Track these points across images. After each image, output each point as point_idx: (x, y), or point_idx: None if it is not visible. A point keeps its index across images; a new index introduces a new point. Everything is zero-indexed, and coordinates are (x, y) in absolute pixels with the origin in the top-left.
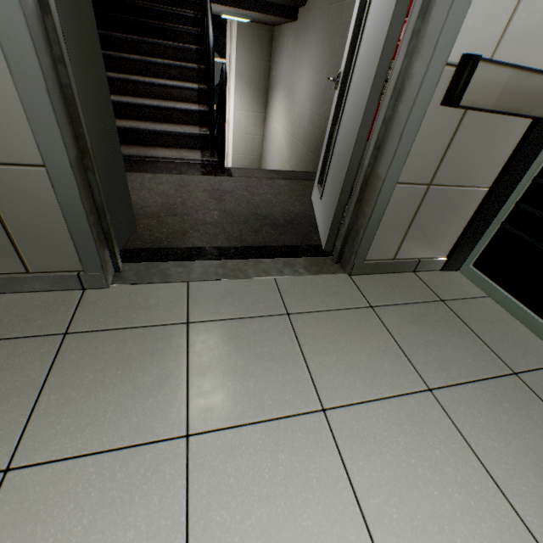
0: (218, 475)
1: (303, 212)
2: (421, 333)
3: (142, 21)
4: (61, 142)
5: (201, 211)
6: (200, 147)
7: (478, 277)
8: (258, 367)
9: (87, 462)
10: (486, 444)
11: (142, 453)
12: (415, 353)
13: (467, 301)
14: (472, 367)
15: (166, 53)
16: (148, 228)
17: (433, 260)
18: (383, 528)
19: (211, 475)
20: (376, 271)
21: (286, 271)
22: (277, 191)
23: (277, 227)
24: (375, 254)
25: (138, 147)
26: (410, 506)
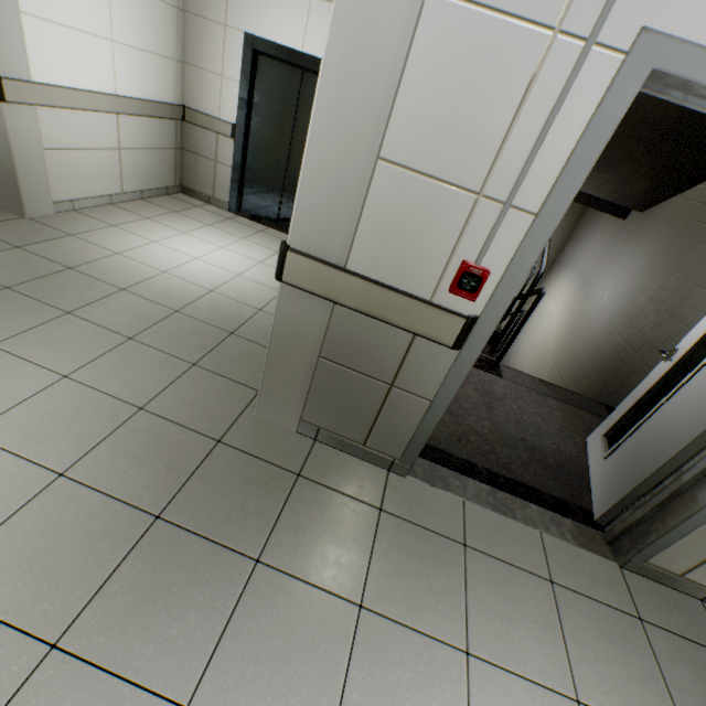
0: (489, 701)
1: (574, 456)
2: (694, 683)
3: None
4: (452, 395)
5: (473, 416)
6: None
7: None
8: (522, 623)
9: (404, 631)
10: None
11: (437, 646)
12: (682, 701)
13: None
14: None
15: None
16: None
17: None
18: None
19: (484, 697)
20: (653, 577)
21: (552, 528)
22: (548, 415)
23: (545, 467)
24: (659, 561)
25: None
26: None
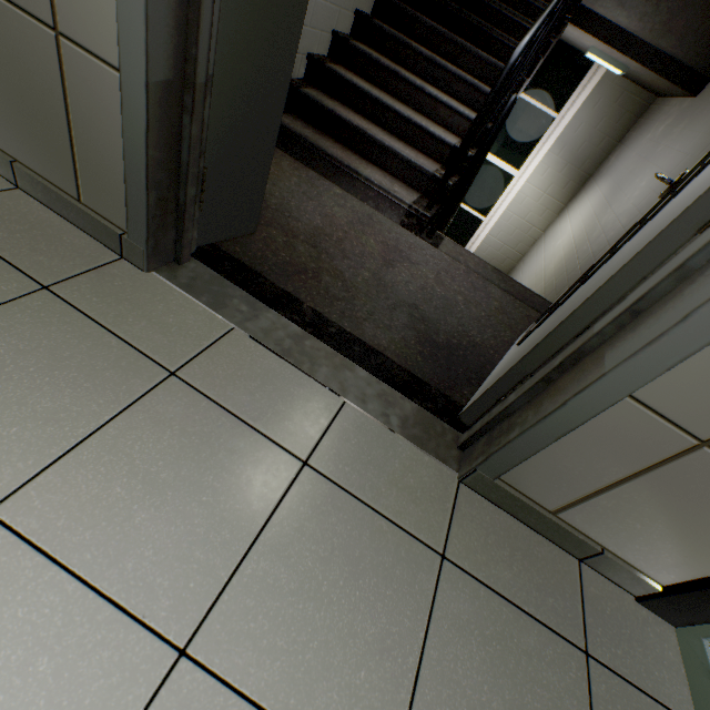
0: None
1: (485, 347)
2: (484, 677)
3: (467, 15)
4: (143, 47)
5: (350, 261)
6: (424, 191)
7: (704, 675)
8: (178, 501)
9: None
10: None
11: None
12: (435, 703)
13: (639, 698)
14: None
15: (468, 64)
16: (268, 241)
17: (632, 573)
18: None
19: None
20: (509, 507)
21: (372, 404)
22: (478, 299)
23: (424, 341)
24: (522, 482)
25: (352, 153)
26: None
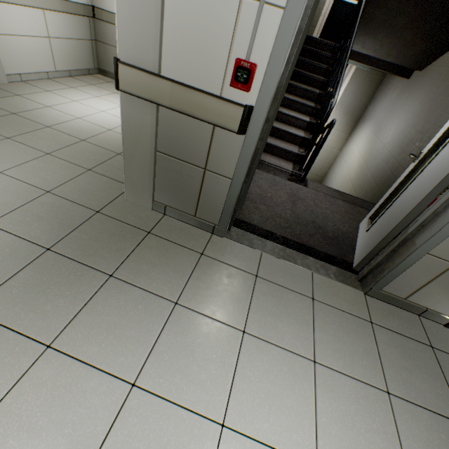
0: (253, 357)
1: (348, 233)
2: (400, 358)
3: None
4: (244, 173)
5: (280, 207)
6: (294, 160)
7: None
8: (286, 319)
9: (203, 318)
10: (412, 444)
11: (224, 327)
12: (389, 367)
13: None
14: (429, 400)
15: (297, 92)
16: (248, 208)
17: (440, 315)
18: (324, 433)
19: (250, 355)
20: (386, 300)
21: (321, 271)
22: (335, 209)
23: (325, 237)
24: (390, 289)
25: None
26: (344, 435)
